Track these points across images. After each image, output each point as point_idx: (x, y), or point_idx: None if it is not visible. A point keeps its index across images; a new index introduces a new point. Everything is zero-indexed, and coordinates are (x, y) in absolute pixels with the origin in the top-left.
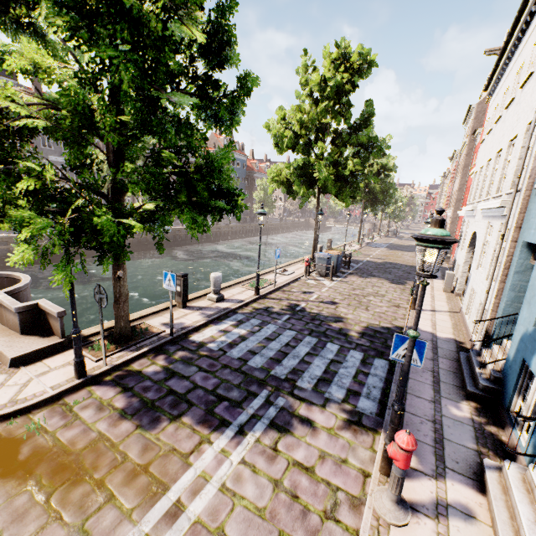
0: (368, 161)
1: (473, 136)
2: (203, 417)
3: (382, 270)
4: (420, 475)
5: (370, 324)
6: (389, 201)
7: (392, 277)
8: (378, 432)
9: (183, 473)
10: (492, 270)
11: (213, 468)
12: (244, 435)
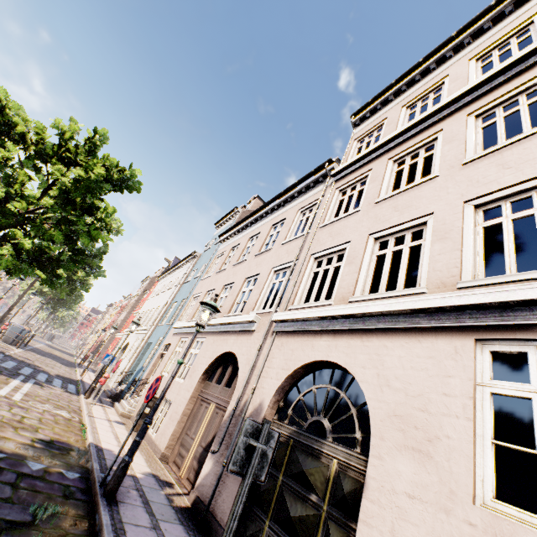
0: (89, 276)
1: (144, 292)
2: (0, 373)
3: (52, 356)
4: (96, 402)
5: (60, 374)
6: (72, 306)
7: (61, 362)
8: (79, 396)
9: (11, 382)
10: (135, 352)
11: (22, 385)
12: (27, 382)
